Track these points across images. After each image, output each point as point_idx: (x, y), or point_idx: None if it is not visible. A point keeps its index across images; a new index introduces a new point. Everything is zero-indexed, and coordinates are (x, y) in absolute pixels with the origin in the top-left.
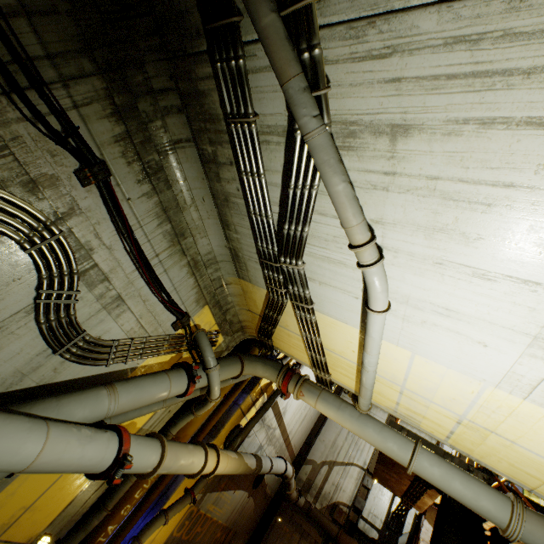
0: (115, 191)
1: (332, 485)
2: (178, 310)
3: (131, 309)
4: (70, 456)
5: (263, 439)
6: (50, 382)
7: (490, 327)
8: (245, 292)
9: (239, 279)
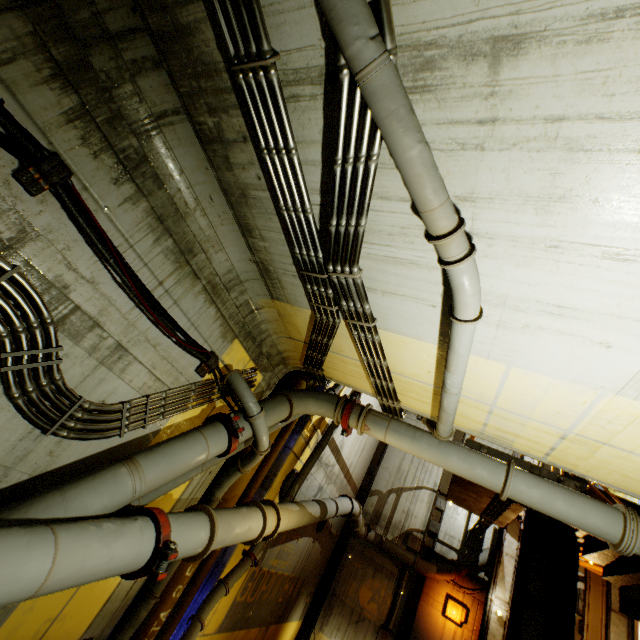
0: (82, 198)
1: (402, 513)
2: (200, 351)
3: (139, 360)
4: (93, 562)
5: (321, 479)
6: (48, 469)
7: (619, 323)
8: (282, 316)
9: (272, 300)
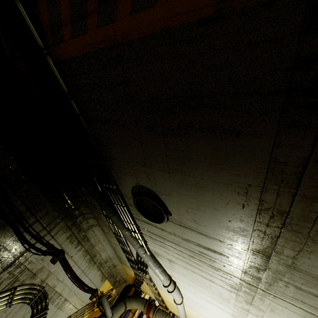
0: (66, 259)
1: None
2: (92, 291)
3: (70, 302)
4: None
5: None
6: None
7: (217, 315)
8: (125, 268)
9: (122, 264)
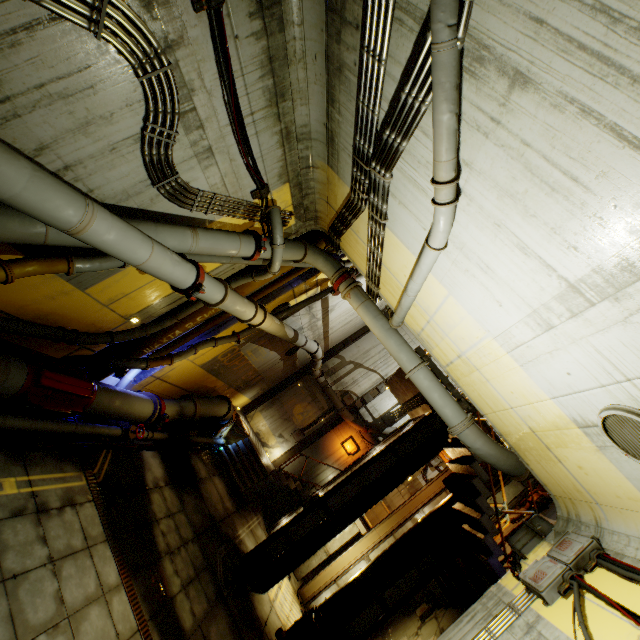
0: (224, 25)
1: (351, 379)
2: (259, 180)
3: (218, 165)
4: (165, 269)
5: (305, 323)
6: (147, 209)
7: (510, 293)
8: (329, 183)
9: (327, 166)
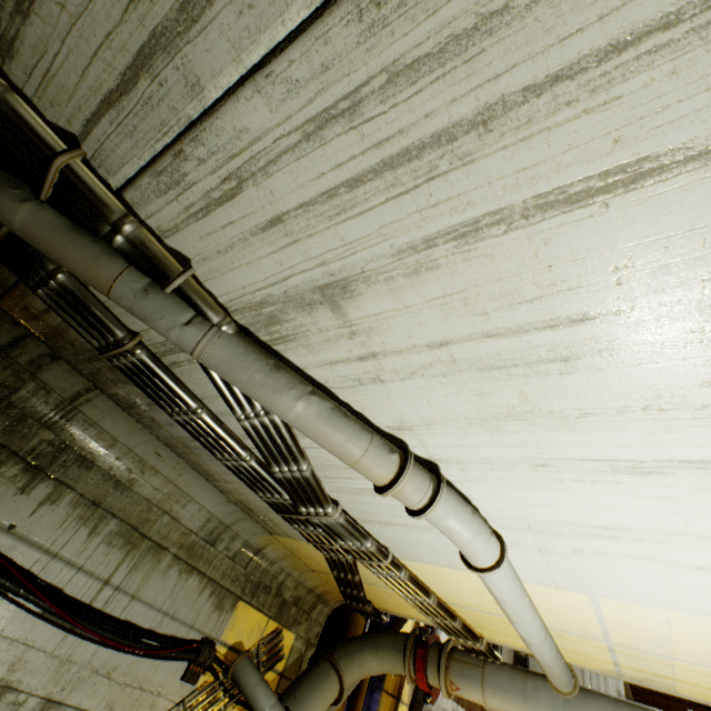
0: None
1: None
2: (183, 648)
3: (83, 708)
4: None
5: None
6: None
7: (705, 543)
8: (293, 550)
9: (273, 535)
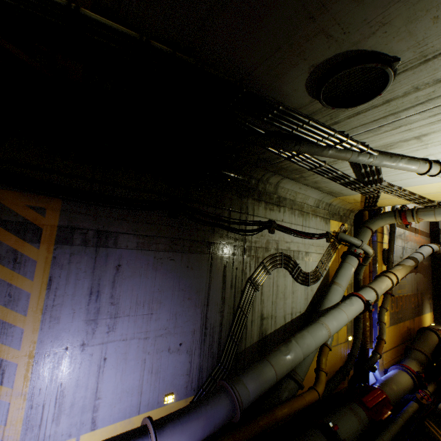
0: (280, 224)
1: None
2: (324, 235)
3: (311, 252)
4: (353, 312)
5: (401, 243)
6: (313, 295)
7: None
8: (344, 199)
9: (337, 198)
